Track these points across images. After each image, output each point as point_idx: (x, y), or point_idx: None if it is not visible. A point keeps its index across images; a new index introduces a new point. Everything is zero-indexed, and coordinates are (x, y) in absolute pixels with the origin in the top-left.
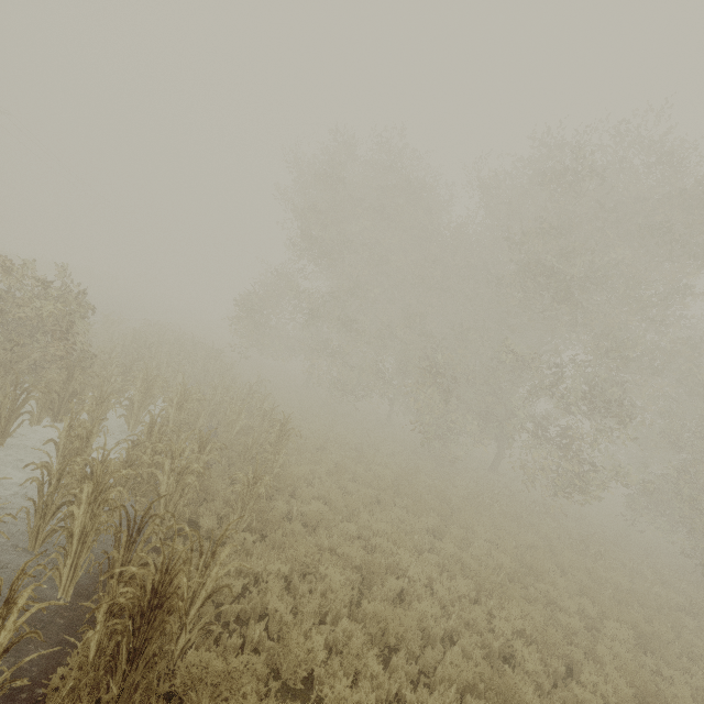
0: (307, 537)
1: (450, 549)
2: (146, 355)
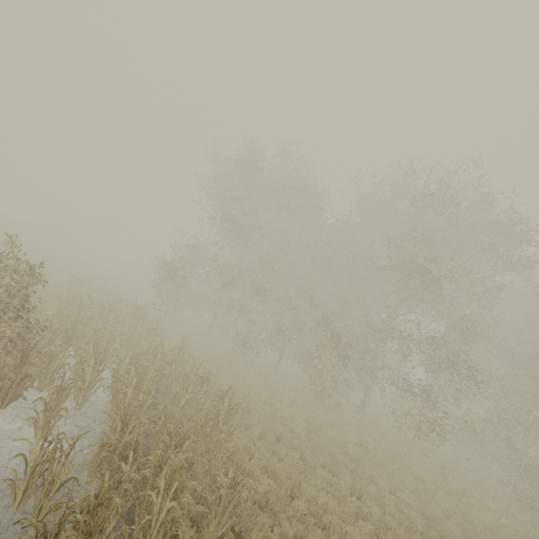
0: (274, 528)
1: (378, 514)
2: (84, 319)
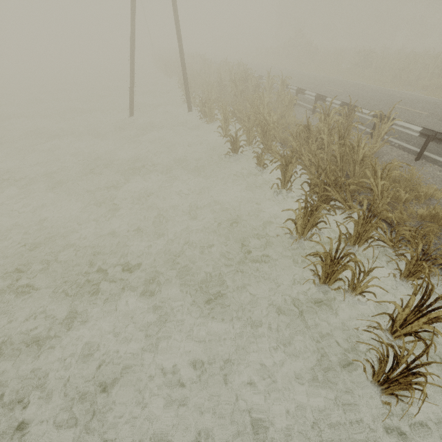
0: None
1: None
2: None
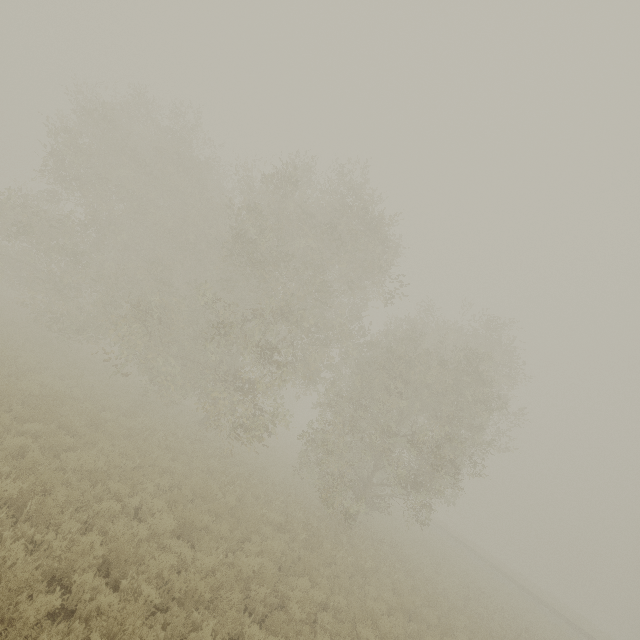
0: None
1: (16, 441)
2: None
